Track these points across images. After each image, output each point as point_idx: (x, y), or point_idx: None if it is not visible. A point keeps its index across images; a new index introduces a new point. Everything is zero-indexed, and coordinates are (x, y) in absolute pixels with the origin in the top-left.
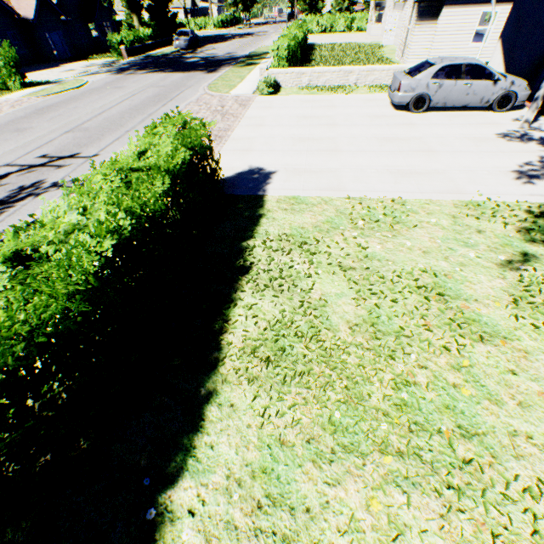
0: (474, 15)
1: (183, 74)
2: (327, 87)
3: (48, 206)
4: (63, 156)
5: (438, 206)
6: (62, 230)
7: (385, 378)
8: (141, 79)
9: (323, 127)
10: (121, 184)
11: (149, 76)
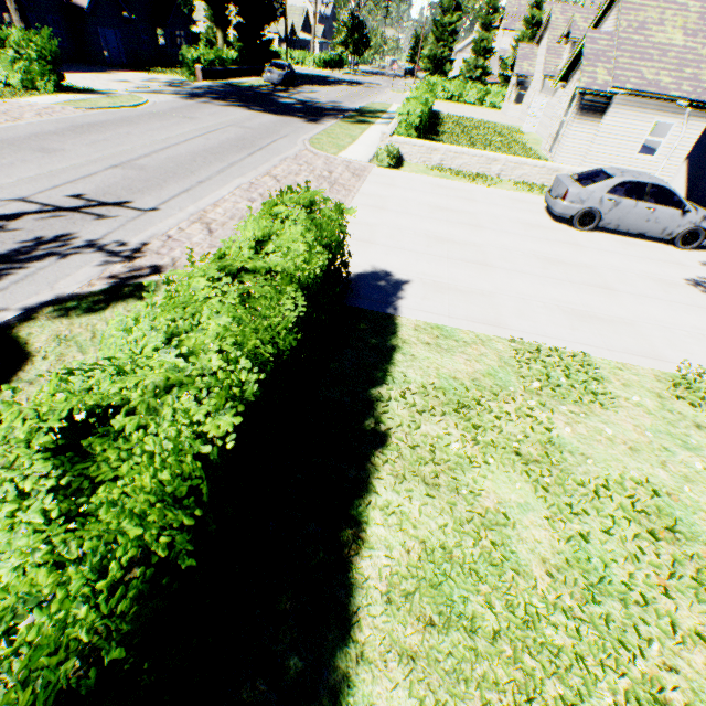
0: (646, 123)
1: (275, 117)
2: (462, 171)
3: (78, 276)
4: (106, 202)
5: (635, 375)
6: (150, 384)
7: (618, 685)
8: (220, 112)
9: (464, 226)
10: (236, 299)
11: (230, 111)
